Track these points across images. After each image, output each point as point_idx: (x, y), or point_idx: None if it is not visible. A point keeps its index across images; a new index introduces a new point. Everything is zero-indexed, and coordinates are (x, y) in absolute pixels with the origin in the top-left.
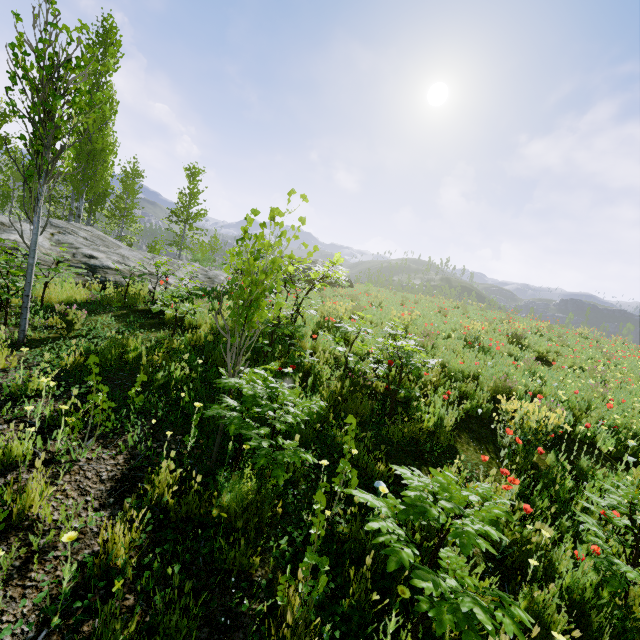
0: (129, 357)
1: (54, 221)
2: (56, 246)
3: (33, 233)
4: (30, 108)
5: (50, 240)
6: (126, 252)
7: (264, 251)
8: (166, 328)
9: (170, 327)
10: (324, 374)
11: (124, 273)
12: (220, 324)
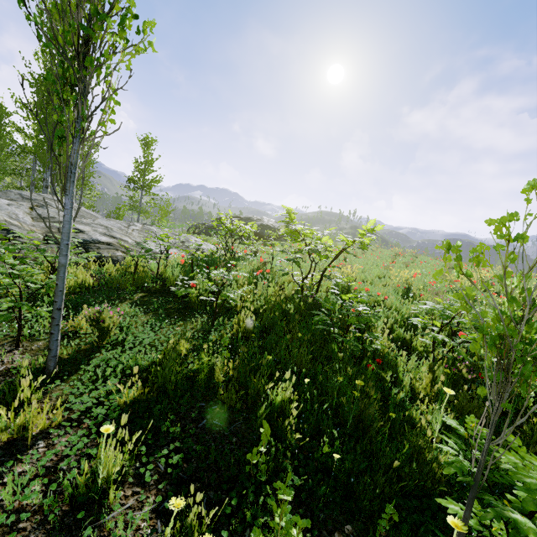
0: (200, 377)
1: (25, 193)
2: (38, 221)
3: (64, 221)
4: (51, 37)
5: (30, 215)
6: (104, 222)
7: (293, 221)
8: (195, 314)
9: (198, 312)
10: (423, 369)
11: (132, 251)
12: (255, 305)
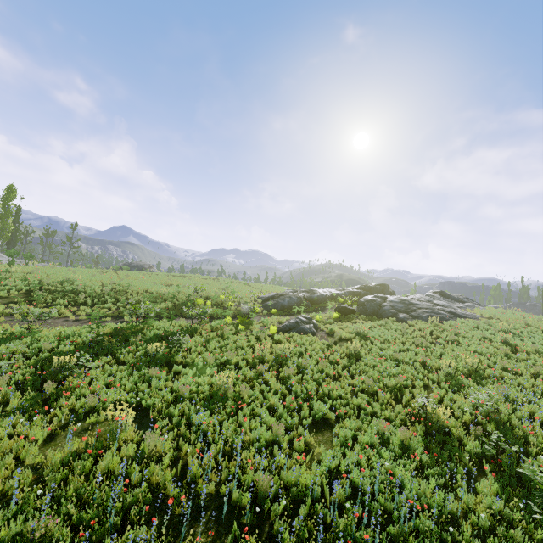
0: None
1: None
2: None
3: None
4: None
5: None
6: (1, 258)
7: None
8: None
9: None
10: None
11: None
12: None
